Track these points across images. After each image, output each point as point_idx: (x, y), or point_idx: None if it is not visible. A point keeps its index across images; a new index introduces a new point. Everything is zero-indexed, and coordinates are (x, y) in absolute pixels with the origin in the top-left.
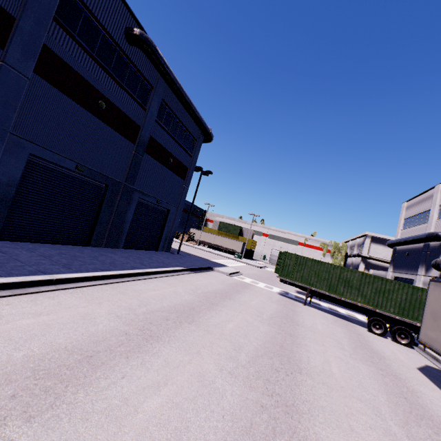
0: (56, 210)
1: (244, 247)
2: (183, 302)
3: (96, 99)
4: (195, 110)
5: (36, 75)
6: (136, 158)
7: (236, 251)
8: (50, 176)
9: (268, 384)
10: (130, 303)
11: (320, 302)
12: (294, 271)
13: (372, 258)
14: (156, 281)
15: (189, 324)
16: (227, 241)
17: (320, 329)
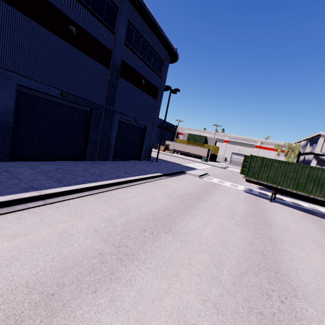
0: (53, 133)
1: (209, 152)
2: (160, 207)
3: (66, 25)
4: (160, 29)
5: (2, 2)
6: (112, 82)
7: (202, 156)
8: (41, 104)
9: (264, 322)
10: (110, 213)
11: (282, 196)
12: (260, 172)
13: (324, 154)
14: (137, 188)
15: (166, 234)
16: (194, 149)
17: (293, 227)
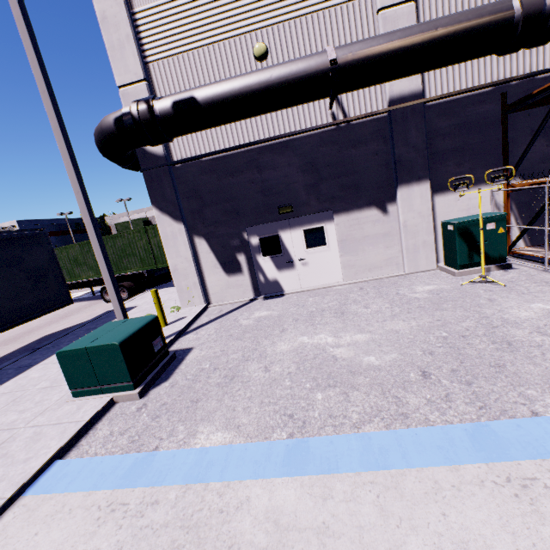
0: None
1: None
2: None
3: None
4: None
5: None
6: None
7: None
8: None
9: None
10: None
11: None
12: None
13: None
14: None
15: None
16: None
17: None
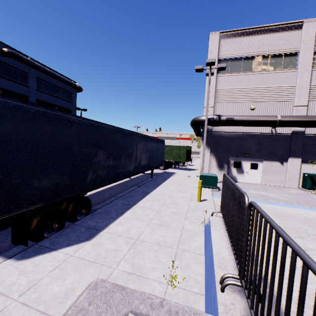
0: None
1: None
2: None
3: None
4: (60, 78)
5: None
6: None
7: None
8: None
9: None
10: None
11: None
12: None
13: None
14: None
15: None
16: None
17: None
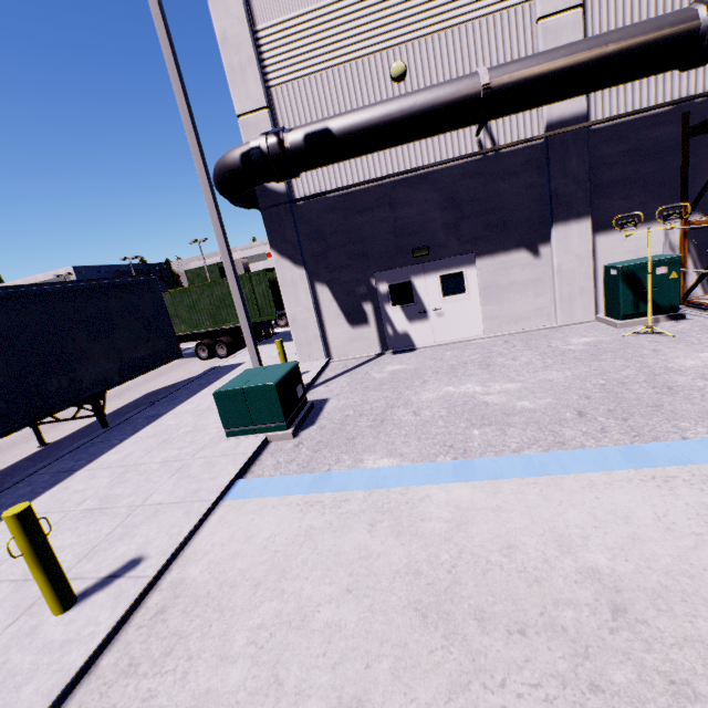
0: None
1: None
2: None
3: None
4: None
5: None
6: None
7: None
8: None
9: None
10: None
11: None
12: None
13: None
14: None
15: None
16: None
17: None
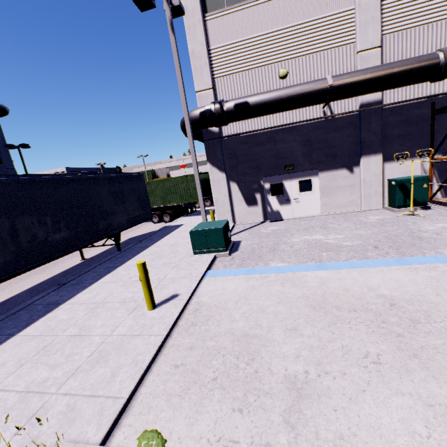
0: None
1: None
2: None
3: None
4: None
5: None
6: None
7: None
8: None
9: None
10: None
11: None
12: None
13: None
14: None
15: None
16: None
17: None
